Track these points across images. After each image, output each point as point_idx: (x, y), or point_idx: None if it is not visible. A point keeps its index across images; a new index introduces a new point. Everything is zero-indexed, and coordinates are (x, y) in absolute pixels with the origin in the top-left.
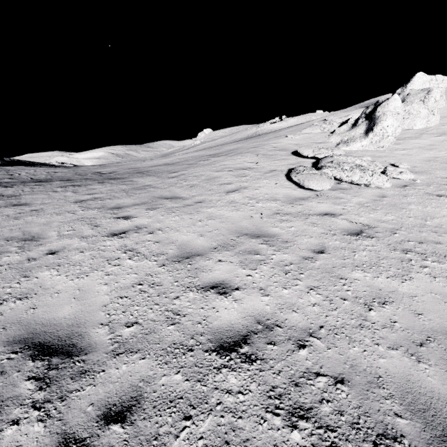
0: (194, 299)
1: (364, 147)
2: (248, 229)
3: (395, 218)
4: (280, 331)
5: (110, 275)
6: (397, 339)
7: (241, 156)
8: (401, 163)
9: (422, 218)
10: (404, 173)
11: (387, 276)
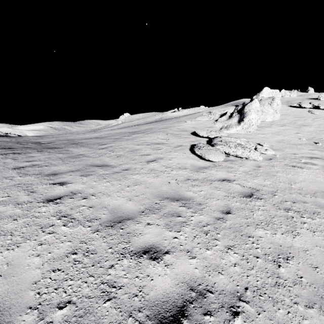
0: (128, 266)
1: (238, 131)
2: (168, 193)
3: (271, 183)
4: (212, 297)
5: (43, 244)
6: (309, 296)
7: (155, 134)
8: (264, 143)
9: (288, 183)
10: (268, 150)
11: (282, 233)
